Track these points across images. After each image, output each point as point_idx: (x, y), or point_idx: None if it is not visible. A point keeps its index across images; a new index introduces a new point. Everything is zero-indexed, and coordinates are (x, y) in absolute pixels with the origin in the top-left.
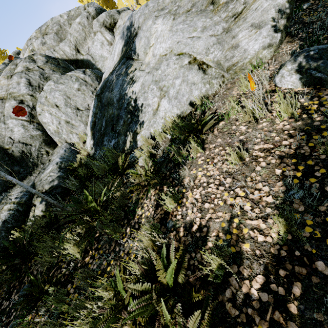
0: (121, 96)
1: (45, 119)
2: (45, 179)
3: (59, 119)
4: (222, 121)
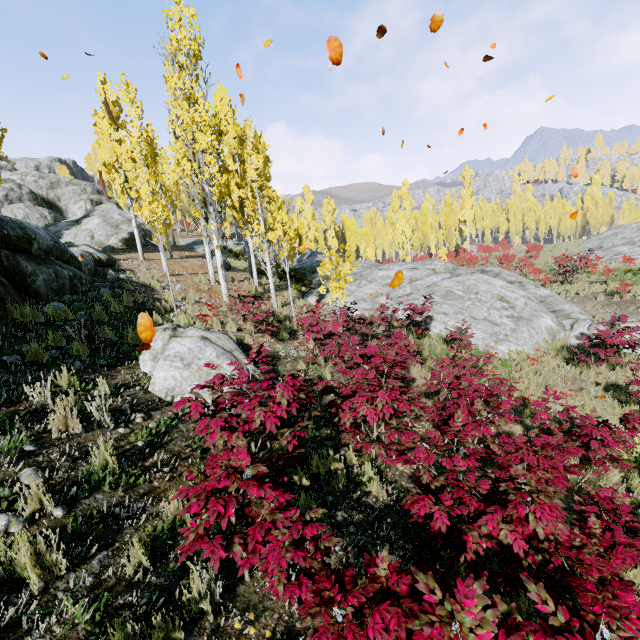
0: (58, 231)
1: None
2: None
3: None
4: None
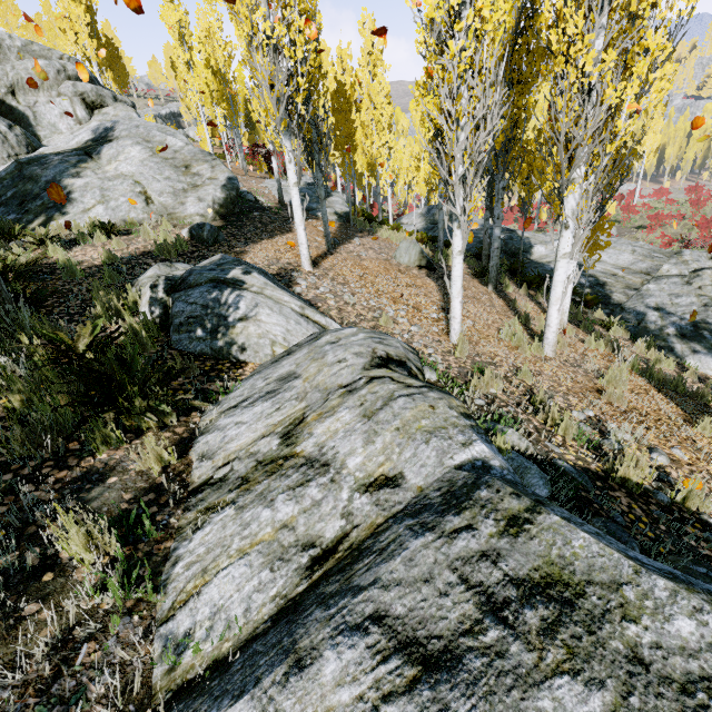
0: (54, 180)
1: None
2: None
3: None
4: (134, 235)
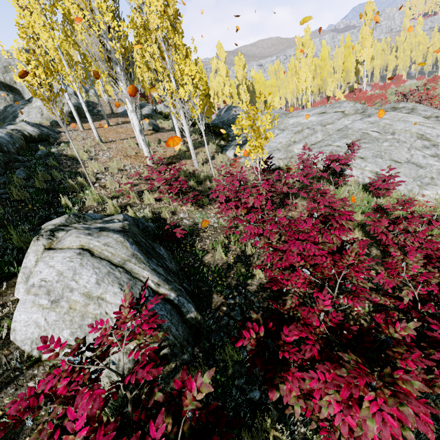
0: (15, 111)
1: None
2: None
3: None
4: None
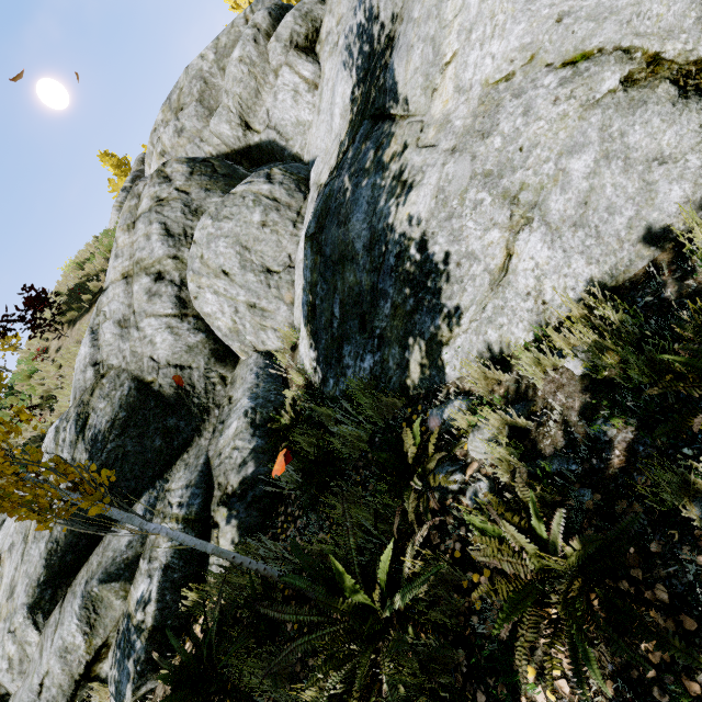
0: (374, 235)
1: (208, 306)
2: (228, 455)
3: (233, 301)
4: None
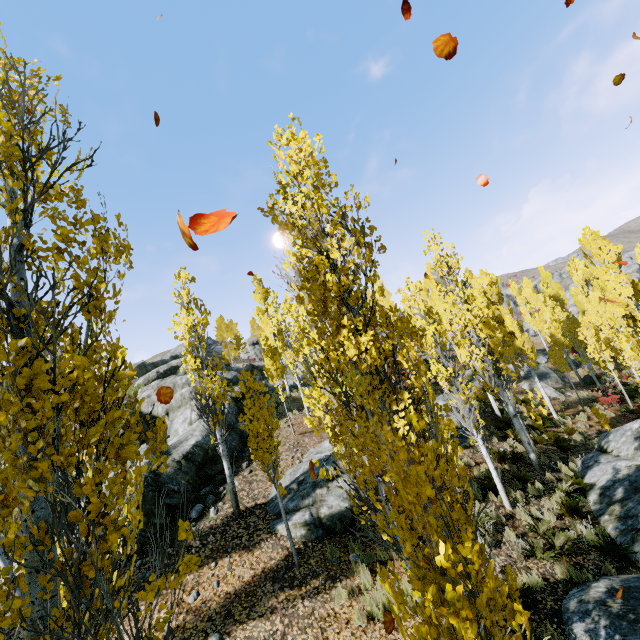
0: None
1: None
2: None
3: None
4: None
